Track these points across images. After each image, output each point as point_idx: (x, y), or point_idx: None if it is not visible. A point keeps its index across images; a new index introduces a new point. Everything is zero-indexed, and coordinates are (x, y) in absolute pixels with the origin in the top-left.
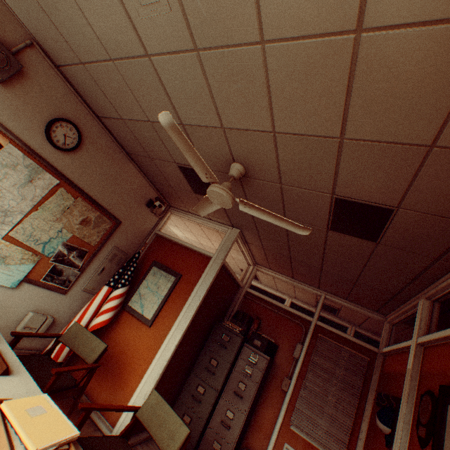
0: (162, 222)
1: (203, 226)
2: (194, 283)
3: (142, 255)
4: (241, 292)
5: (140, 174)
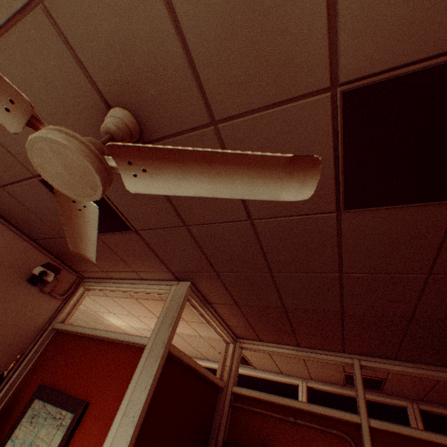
0: (68, 306)
1: (141, 297)
2: (112, 415)
3: (21, 379)
4: (224, 397)
5: (10, 230)
